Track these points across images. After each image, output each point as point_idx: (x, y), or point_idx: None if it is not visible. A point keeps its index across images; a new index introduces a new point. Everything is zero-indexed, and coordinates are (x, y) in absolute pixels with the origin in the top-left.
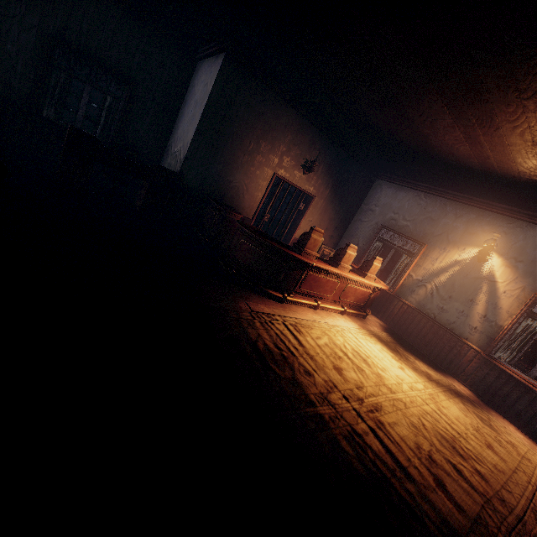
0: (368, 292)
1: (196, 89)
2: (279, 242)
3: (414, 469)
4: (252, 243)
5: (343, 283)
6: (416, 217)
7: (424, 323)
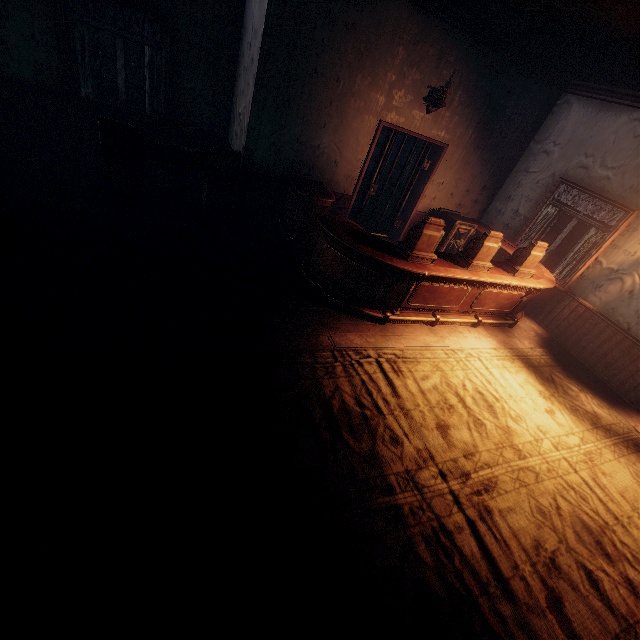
0: (519, 294)
1: (253, 3)
2: (378, 243)
3: (520, 581)
4: (339, 250)
5: (476, 288)
6: (627, 162)
7: (609, 336)
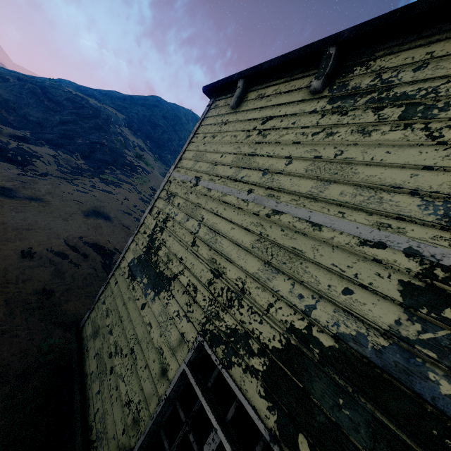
0: None
1: None
2: None
3: None
4: None
5: None
6: None
7: None
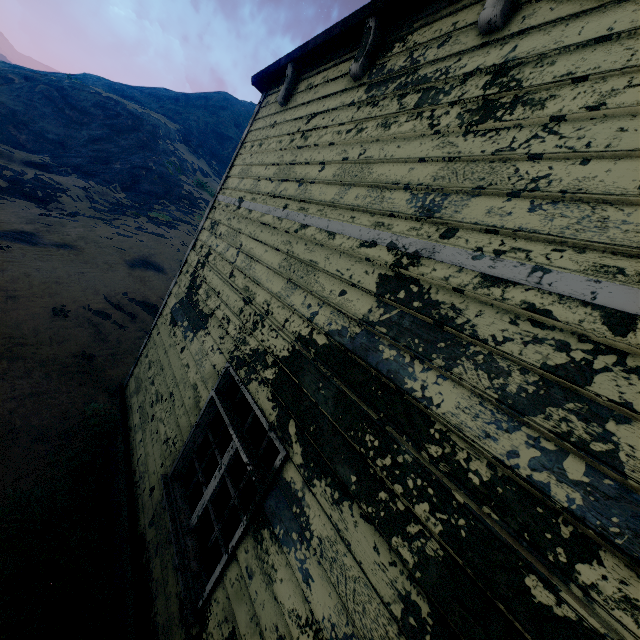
0: None
1: None
2: None
3: None
4: None
5: None
6: None
7: None
